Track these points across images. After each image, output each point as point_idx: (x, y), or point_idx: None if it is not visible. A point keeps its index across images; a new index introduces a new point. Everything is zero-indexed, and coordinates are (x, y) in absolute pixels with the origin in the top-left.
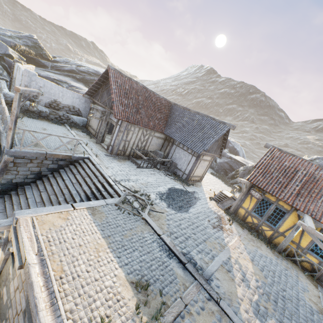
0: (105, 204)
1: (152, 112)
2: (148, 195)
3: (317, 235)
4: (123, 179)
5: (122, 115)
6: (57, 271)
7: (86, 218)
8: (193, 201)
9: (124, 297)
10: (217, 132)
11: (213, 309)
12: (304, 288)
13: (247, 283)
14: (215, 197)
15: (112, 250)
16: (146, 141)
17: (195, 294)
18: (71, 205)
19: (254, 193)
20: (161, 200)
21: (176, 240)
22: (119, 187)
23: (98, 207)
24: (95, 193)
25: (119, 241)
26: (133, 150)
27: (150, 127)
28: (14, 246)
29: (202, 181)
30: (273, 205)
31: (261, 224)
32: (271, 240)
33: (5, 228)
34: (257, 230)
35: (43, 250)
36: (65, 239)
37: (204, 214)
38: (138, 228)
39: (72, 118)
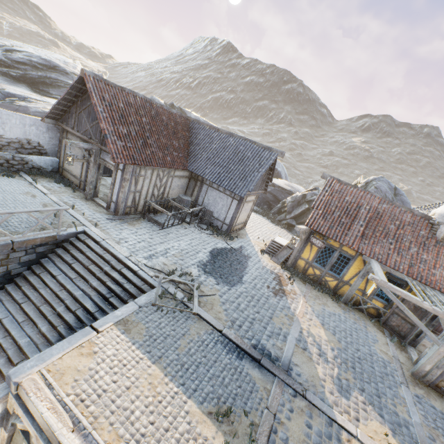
0: (137, 308)
1: (166, 140)
2: (188, 272)
3: (389, 288)
4: (148, 255)
5: (125, 155)
6: (112, 441)
7: (119, 342)
8: (244, 263)
9: (207, 437)
10: (263, 163)
11: (301, 405)
12: (374, 339)
13: (325, 357)
14: (267, 248)
15: (172, 377)
16: (164, 186)
17: (280, 397)
18: (91, 328)
19: (315, 240)
20: (206, 274)
21: (241, 330)
22: (148, 272)
23: (129, 317)
24: (114, 289)
25: (175, 361)
26: (149, 203)
27: (168, 165)
28: (28, 425)
29: (245, 227)
30: (337, 252)
31: (324, 275)
32: (335, 291)
33: (0, 401)
34: (320, 282)
35: (81, 419)
36: (104, 388)
37: (261, 278)
38: (192, 331)
39: (31, 161)
